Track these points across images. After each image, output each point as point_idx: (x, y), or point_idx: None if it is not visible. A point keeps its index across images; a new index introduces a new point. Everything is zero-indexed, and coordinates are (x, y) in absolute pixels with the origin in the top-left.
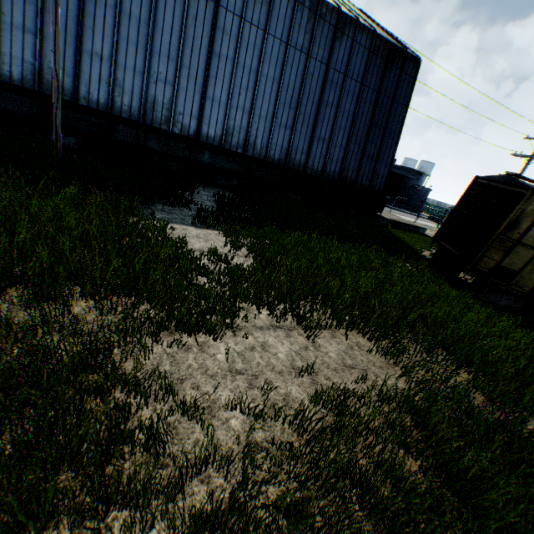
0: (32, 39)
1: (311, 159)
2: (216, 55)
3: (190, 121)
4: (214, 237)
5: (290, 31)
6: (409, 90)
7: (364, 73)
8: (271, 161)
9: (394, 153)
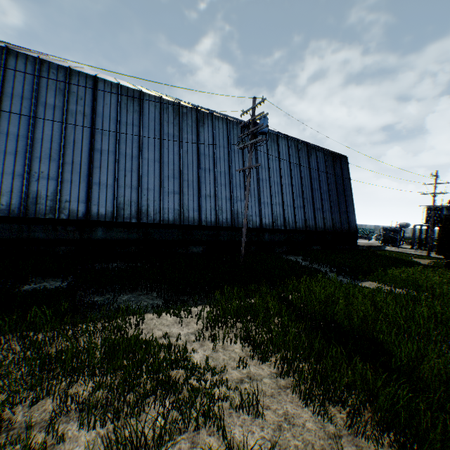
0: (177, 196)
1: (317, 222)
2: (261, 180)
3: (256, 218)
4: (375, 285)
5: (289, 159)
6: (347, 172)
7: (325, 169)
8: (299, 229)
9: (353, 206)
